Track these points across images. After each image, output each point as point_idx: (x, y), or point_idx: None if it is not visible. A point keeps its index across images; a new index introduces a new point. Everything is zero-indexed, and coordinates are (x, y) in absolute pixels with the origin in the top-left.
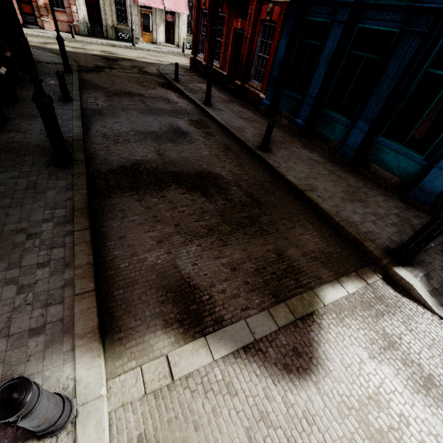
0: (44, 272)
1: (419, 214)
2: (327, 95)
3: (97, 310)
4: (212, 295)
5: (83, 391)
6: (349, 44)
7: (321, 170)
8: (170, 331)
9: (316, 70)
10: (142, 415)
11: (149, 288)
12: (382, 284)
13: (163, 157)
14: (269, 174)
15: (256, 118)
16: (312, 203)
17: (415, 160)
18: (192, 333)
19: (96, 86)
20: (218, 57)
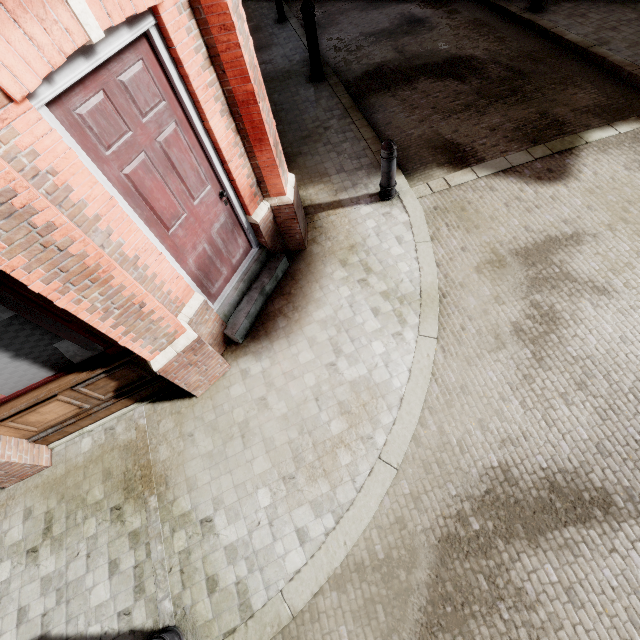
0: (347, 145)
1: None
2: None
3: None
4: (473, 148)
5: (398, 187)
6: None
7: (626, 15)
8: (443, 168)
9: None
10: (433, 200)
11: (421, 149)
12: None
13: (404, 54)
14: (539, 41)
15: None
16: (598, 60)
17: None
18: (459, 167)
19: None
20: None
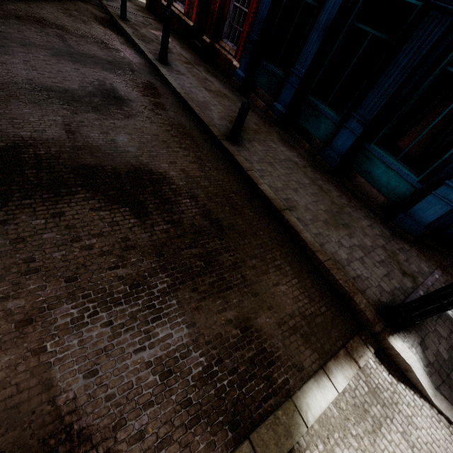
0: None
1: (403, 245)
2: (317, 78)
3: None
4: None
5: None
6: (353, 12)
7: (301, 178)
8: None
9: (308, 40)
10: None
11: None
12: (375, 364)
13: (75, 136)
14: (238, 178)
15: (226, 93)
16: (291, 229)
17: (409, 180)
18: None
19: None
20: None
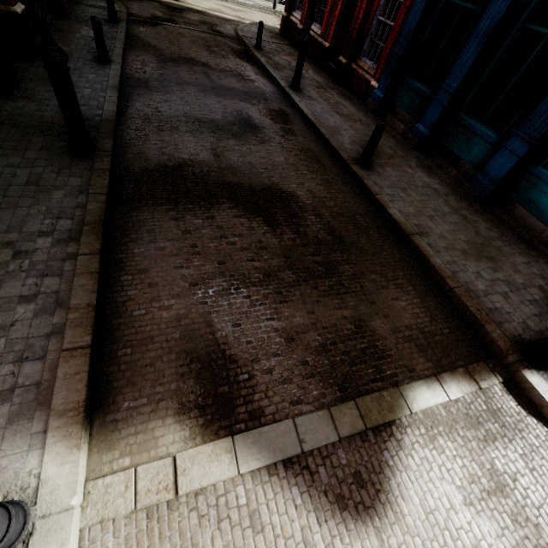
0: (27, 310)
1: None
2: (472, 93)
3: (89, 377)
4: (252, 375)
5: (47, 497)
6: (525, 12)
7: (440, 205)
8: (186, 420)
9: (463, 51)
10: (126, 541)
11: (168, 352)
12: (501, 392)
13: (220, 159)
14: (364, 201)
15: (360, 116)
16: (419, 253)
17: None
18: (215, 427)
19: (148, 45)
20: (321, 18)
